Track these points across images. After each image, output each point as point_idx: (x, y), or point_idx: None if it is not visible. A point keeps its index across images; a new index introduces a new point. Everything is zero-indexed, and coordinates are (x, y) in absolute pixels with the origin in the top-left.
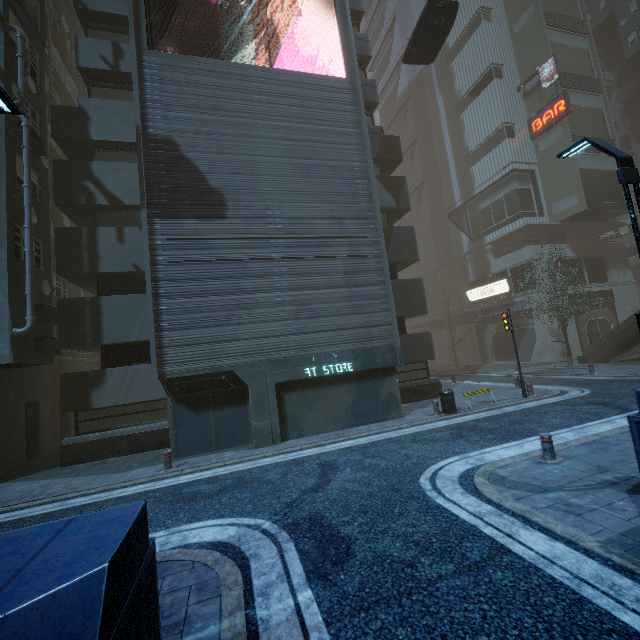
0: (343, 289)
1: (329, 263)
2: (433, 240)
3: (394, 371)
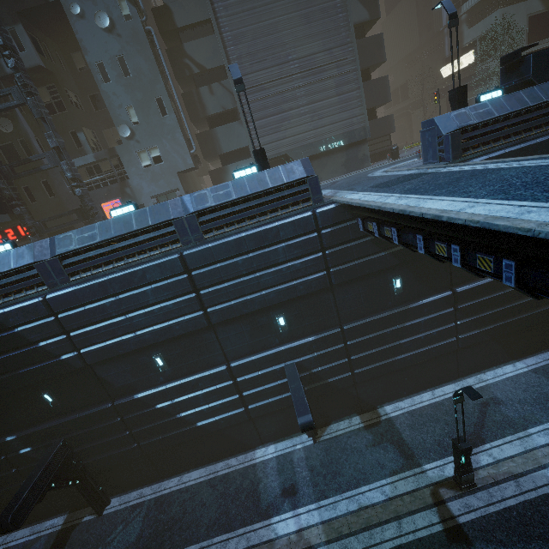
0: (335, 98)
1: (326, 83)
2: (416, 17)
3: (366, 142)
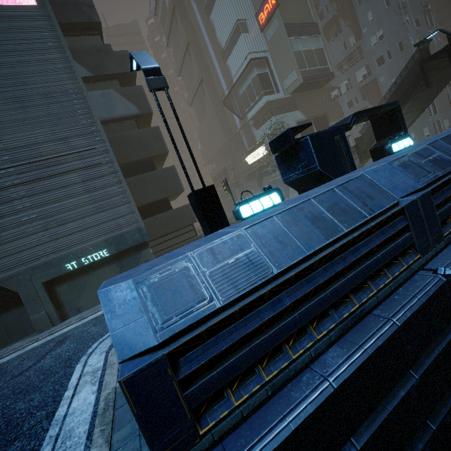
0: (84, 196)
1: (65, 178)
2: (219, 123)
3: (147, 245)
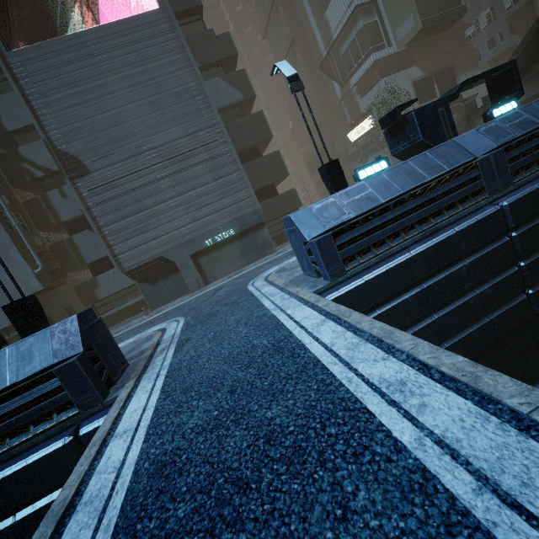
0: (212, 183)
1: (197, 169)
2: (315, 94)
3: (263, 225)
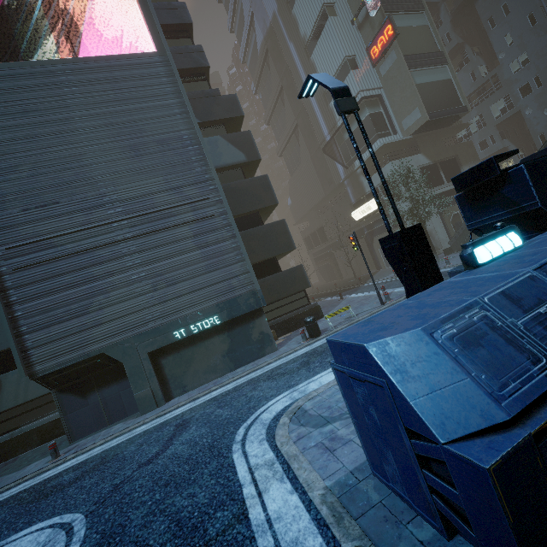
0: (196, 252)
1: (177, 231)
2: (316, 174)
3: (261, 312)
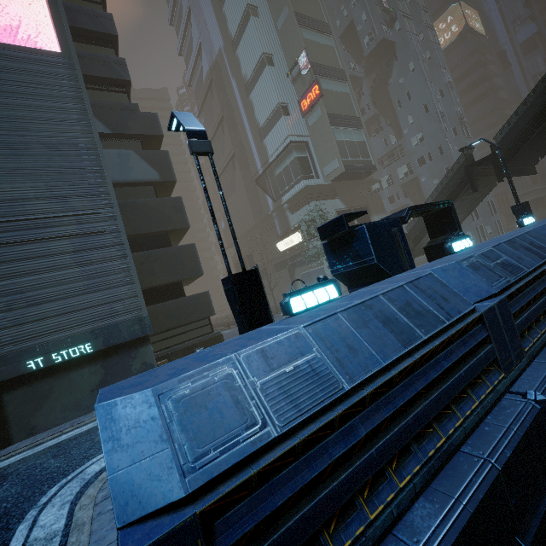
0: (74, 269)
1: (52, 244)
2: (249, 203)
3: (148, 340)
